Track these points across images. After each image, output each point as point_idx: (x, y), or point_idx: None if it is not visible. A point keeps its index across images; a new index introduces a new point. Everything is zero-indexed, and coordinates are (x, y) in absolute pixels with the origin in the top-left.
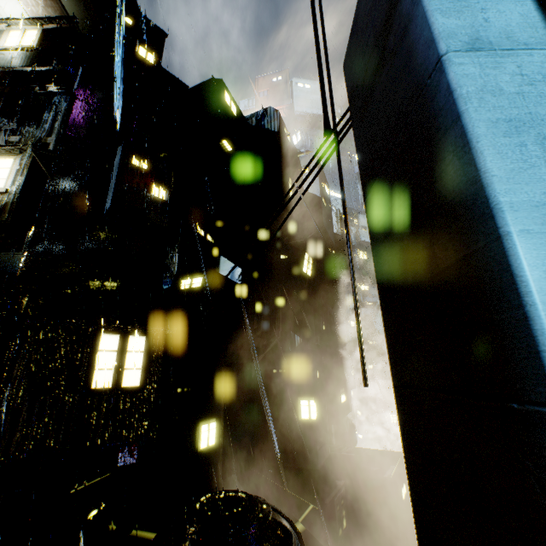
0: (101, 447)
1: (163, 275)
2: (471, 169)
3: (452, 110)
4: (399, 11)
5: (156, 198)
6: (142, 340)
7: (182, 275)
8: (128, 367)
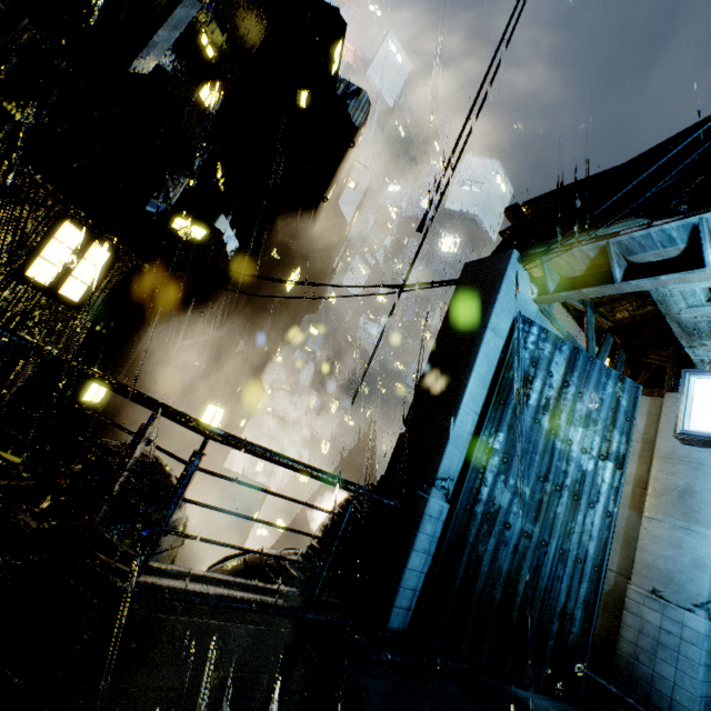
0: (1, 343)
1: (154, 193)
2: (475, 358)
3: (480, 342)
4: (490, 296)
5: (202, 102)
6: (105, 256)
7: (182, 213)
8: (76, 275)
